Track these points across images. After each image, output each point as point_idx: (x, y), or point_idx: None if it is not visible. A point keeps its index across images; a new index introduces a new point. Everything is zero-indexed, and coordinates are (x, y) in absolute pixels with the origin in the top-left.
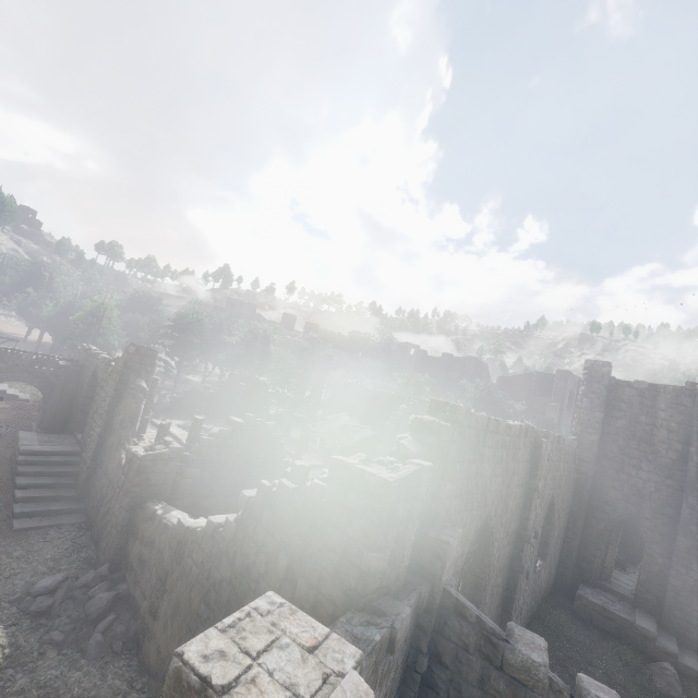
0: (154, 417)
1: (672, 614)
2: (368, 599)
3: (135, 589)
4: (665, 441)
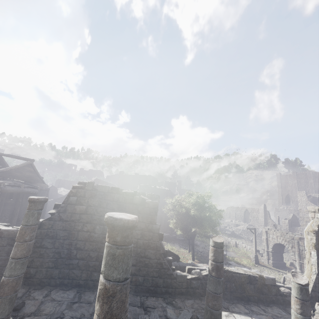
0: None
1: None
2: None
3: None
4: (130, 184)
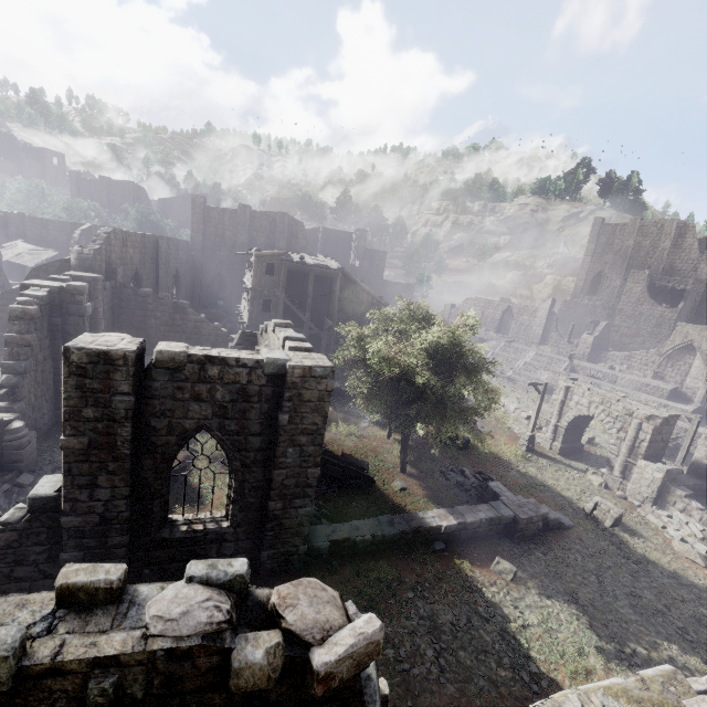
0: None
1: (234, 307)
2: None
3: None
4: (229, 236)
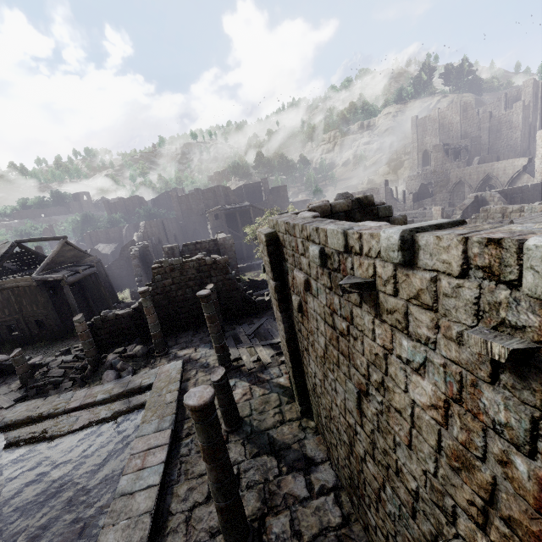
0: None
1: None
2: None
3: None
4: (194, 207)
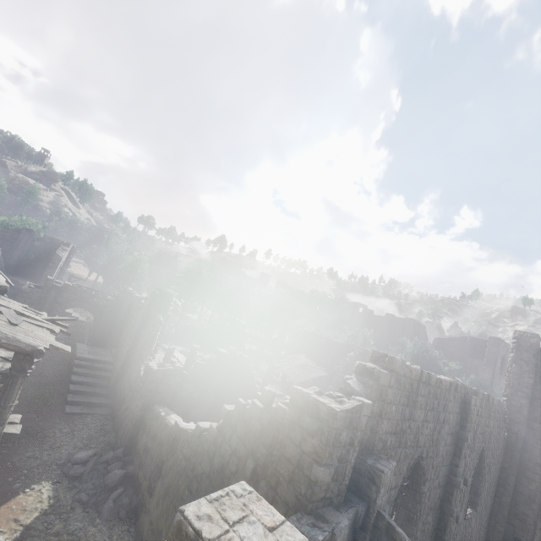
0: (163, 342)
1: None
2: (314, 505)
3: (139, 471)
4: None
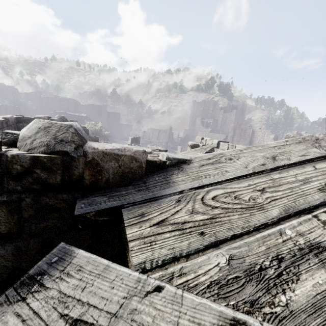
0: None
1: None
2: None
3: None
4: (51, 107)
